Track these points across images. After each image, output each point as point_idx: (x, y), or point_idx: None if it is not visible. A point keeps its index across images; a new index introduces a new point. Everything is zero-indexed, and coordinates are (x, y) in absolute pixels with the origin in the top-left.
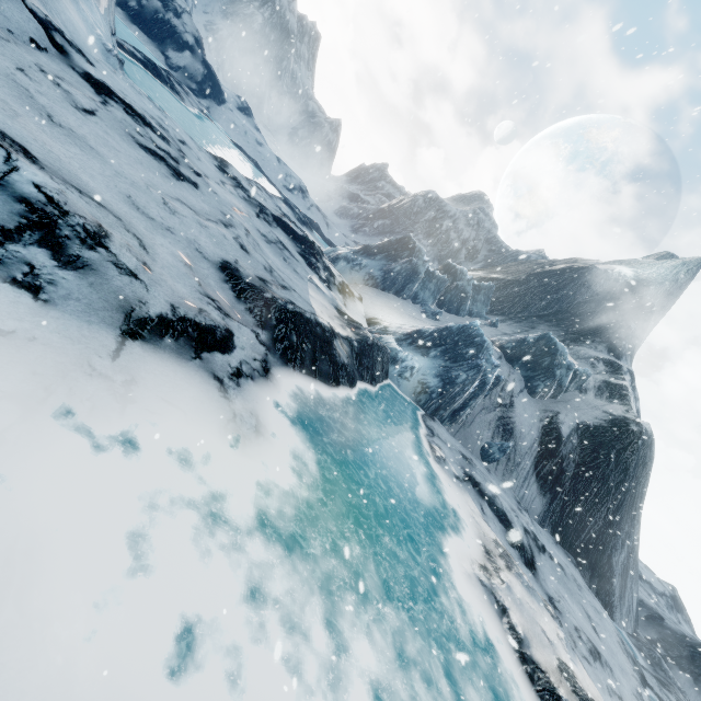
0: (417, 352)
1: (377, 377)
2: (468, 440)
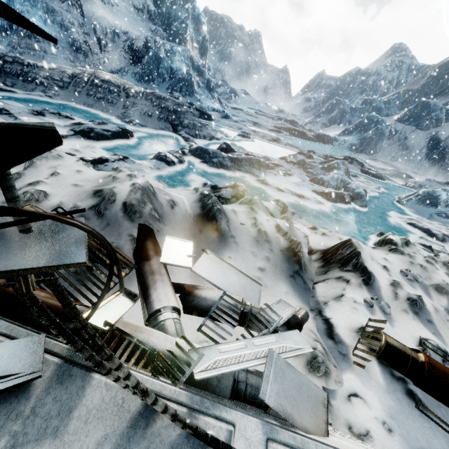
0: (347, 136)
1: (326, 143)
2: (382, 158)
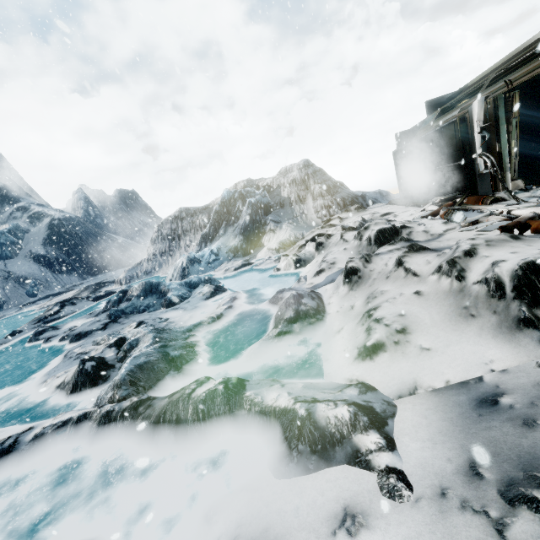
0: None
1: None
2: (18, 302)
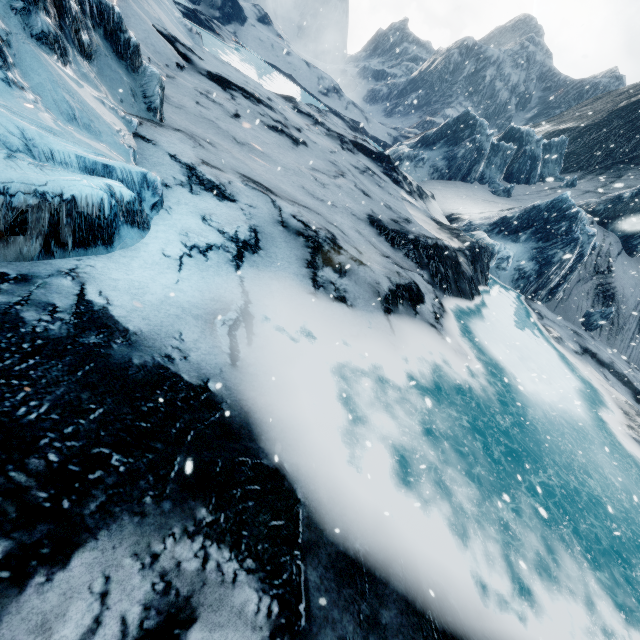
0: (507, 239)
1: (486, 277)
2: (567, 313)
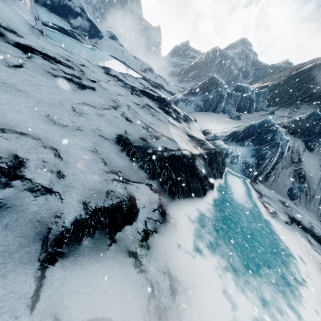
0: (237, 144)
1: (221, 171)
2: (278, 189)
